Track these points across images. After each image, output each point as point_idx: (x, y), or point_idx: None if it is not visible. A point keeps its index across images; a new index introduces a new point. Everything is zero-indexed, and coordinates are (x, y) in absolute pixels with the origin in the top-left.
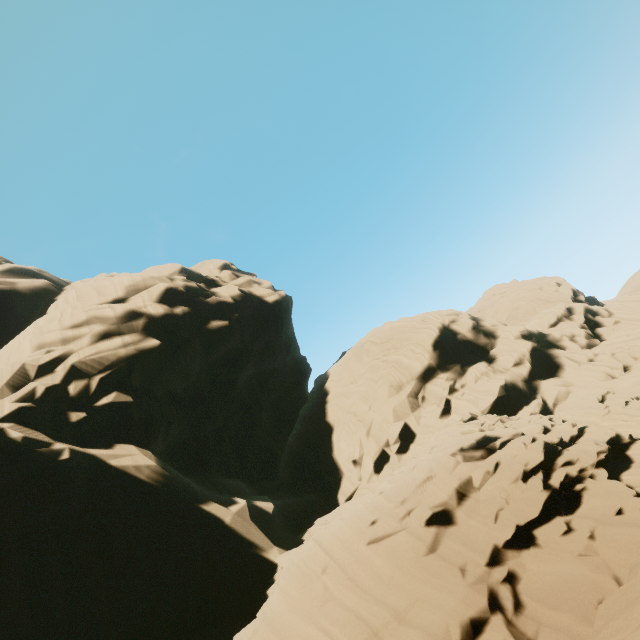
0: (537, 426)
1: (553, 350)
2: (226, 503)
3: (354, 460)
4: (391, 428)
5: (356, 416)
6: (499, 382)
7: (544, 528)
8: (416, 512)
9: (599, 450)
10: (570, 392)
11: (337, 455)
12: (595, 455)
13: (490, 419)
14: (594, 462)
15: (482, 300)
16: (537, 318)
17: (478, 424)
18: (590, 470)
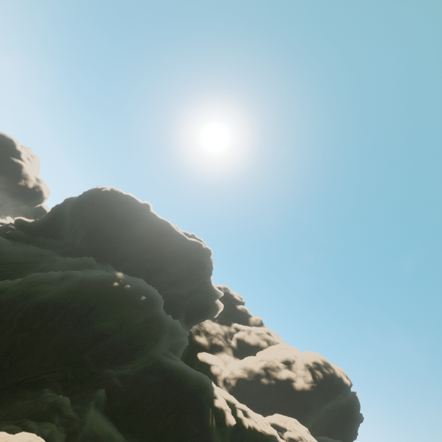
0: None
1: None
2: None
3: None
4: None
5: None
6: None
7: None
8: None
9: None
10: None
11: None
12: None
13: None
14: None
15: None
16: None
17: None
18: None
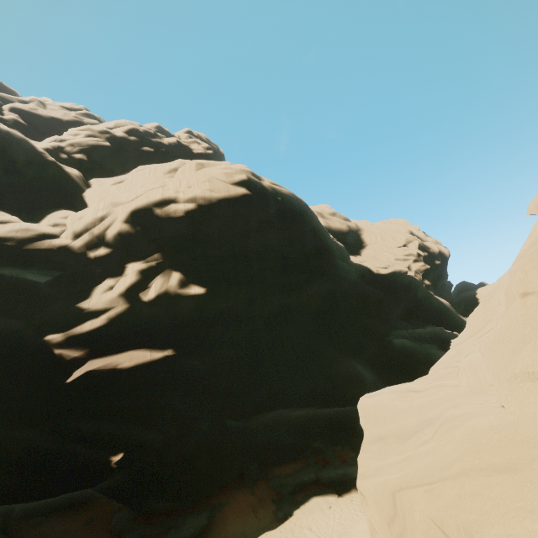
0: None
1: None
2: (463, 317)
3: None
4: None
5: None
6: None
7: None
8: None
9: None
10: None
11: None
12: None
13: None
14: None
15: None
16: None
17: None
18: None
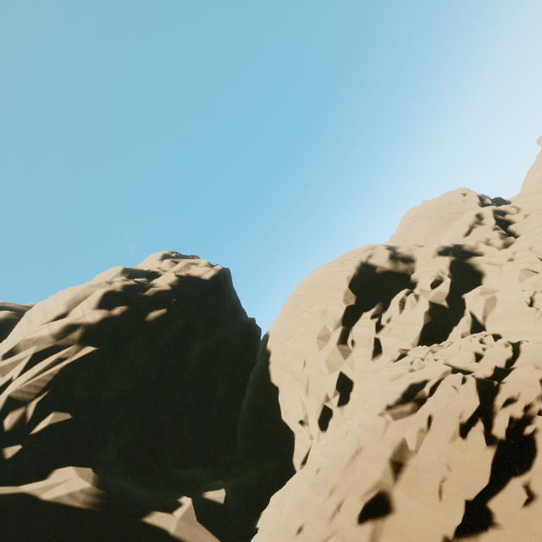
0: (467, 355)
1: (471, 259)
2: (171, 508)
3: (300, 421)
4: (327, 381)
5: (293, 375)
6: (423, 308)
7: (499, 499)
8: (345, 507)
9: (541, 377)
10: (497, 299)
11: (285, 417)
12: (538, 385)
13: (420, 352)
14: (539, 394)
15: (401, 226)
16: (450, 231)
17: (407, 364)
18: (537, 405)
